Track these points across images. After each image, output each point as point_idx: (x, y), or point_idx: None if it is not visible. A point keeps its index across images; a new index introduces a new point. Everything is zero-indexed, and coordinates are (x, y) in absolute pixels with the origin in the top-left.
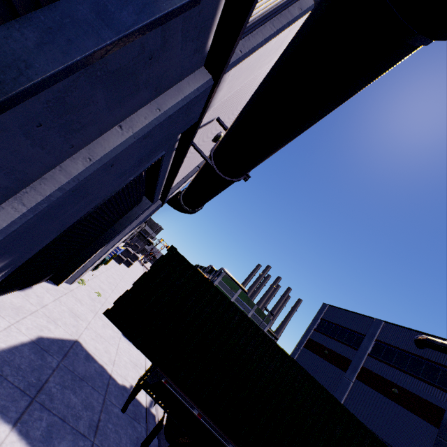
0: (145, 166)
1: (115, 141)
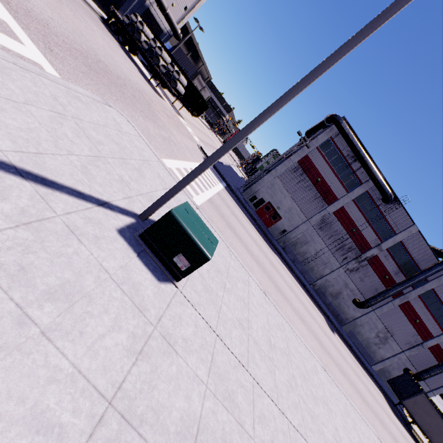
0: (145, 10)
1: (135, 3)
